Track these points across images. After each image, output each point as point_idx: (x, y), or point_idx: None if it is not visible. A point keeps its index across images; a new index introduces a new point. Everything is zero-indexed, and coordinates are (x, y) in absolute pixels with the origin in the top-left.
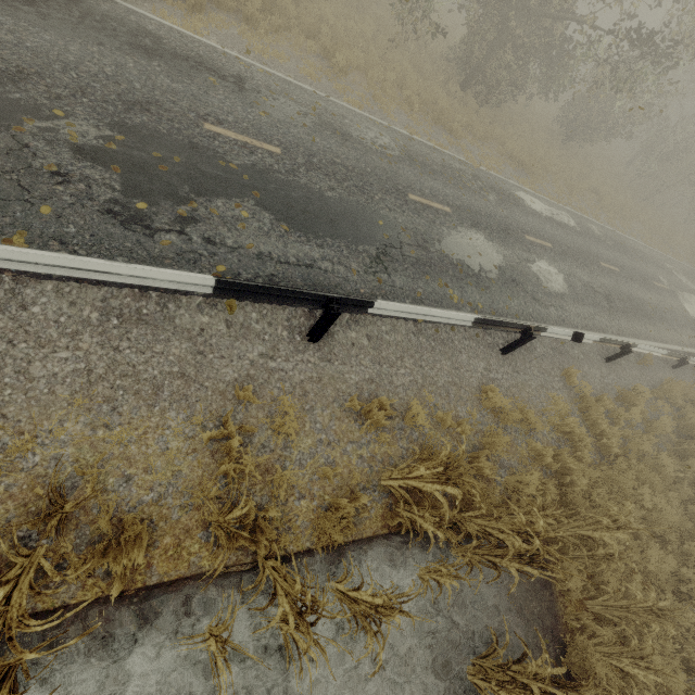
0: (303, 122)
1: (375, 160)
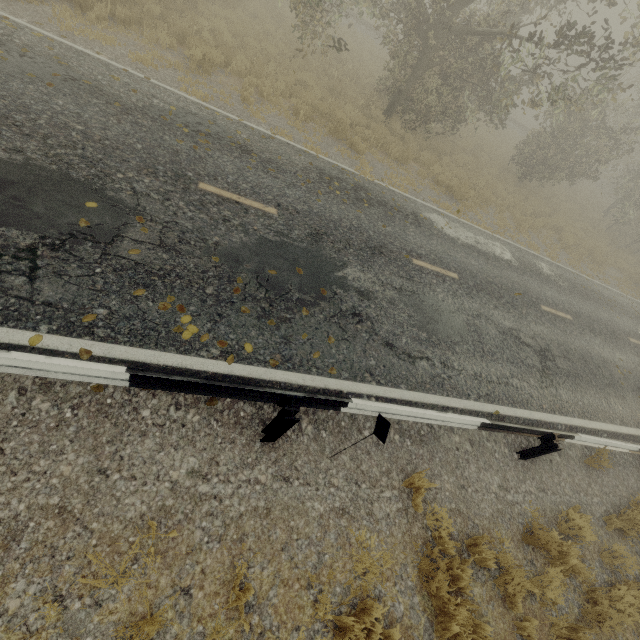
0: (54, 82)
1: (166, 140)
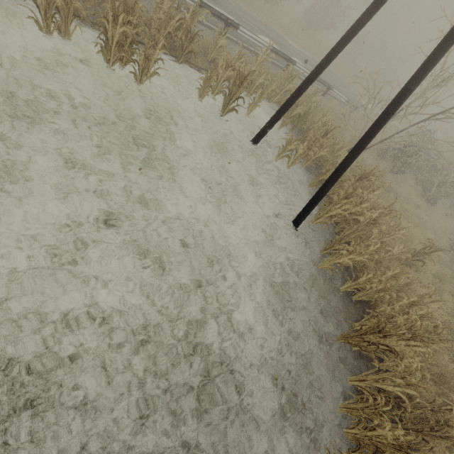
0: None
1: (226, 3)
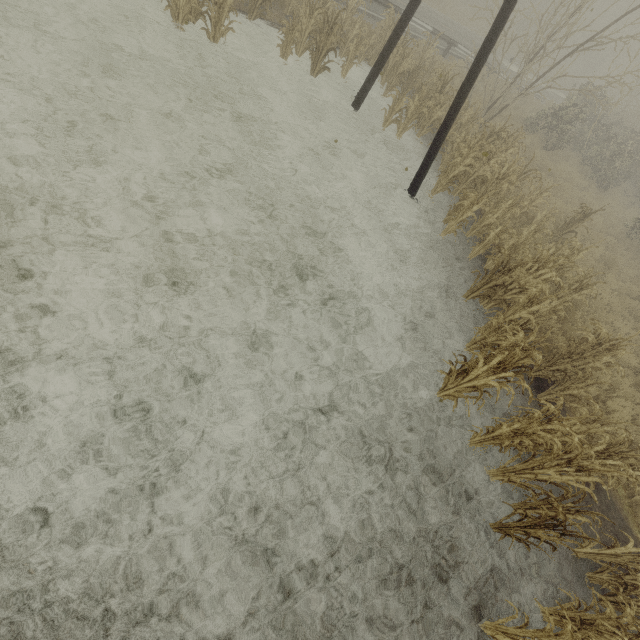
0: None
1: None
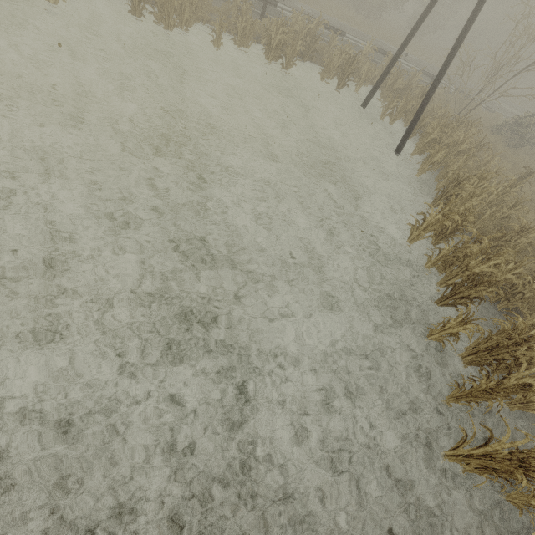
0: (309, 11)
1: (332, 23)
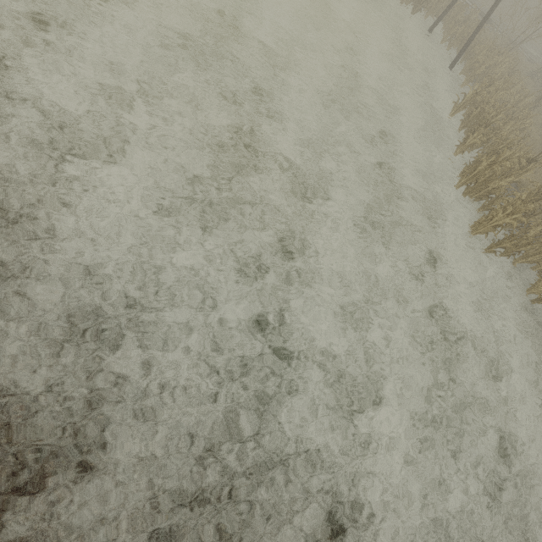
0: None
1: None
